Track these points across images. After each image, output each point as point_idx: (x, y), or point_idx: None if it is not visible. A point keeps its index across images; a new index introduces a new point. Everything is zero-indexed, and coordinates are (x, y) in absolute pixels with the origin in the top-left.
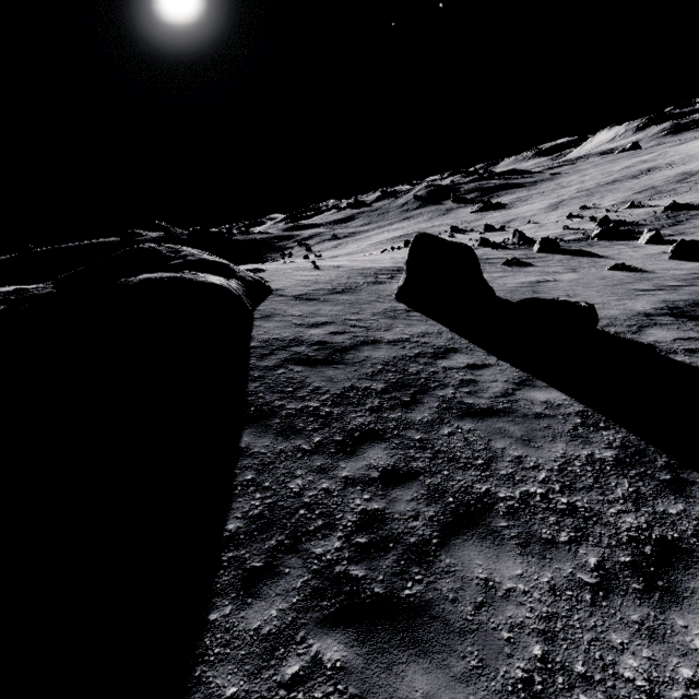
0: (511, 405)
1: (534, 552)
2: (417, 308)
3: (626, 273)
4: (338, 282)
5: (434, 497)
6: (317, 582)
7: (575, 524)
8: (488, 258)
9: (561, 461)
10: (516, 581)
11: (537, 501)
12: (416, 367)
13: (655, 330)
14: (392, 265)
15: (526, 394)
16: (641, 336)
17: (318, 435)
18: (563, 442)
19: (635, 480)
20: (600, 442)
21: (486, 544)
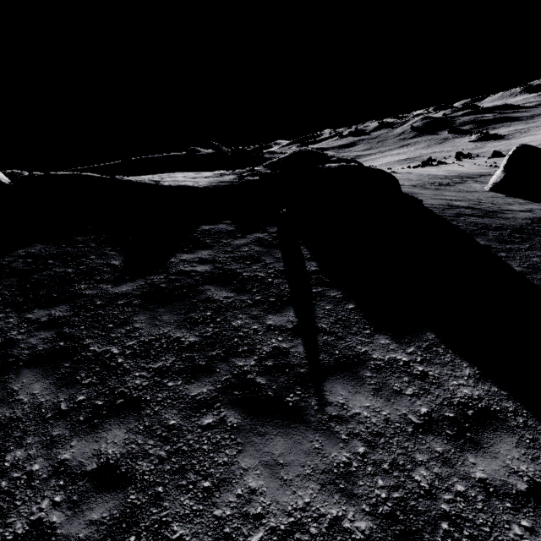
0: None
1: None
2: (515, 197)
3: None
4: (427, 180)
5: None
6: None
7: None
8: None
9: None
10: None
11: None
12: None
13: None
14: (449, 174)
15: None
16: None
17: (525, 244)
18: None
19: None
20: None
21: None
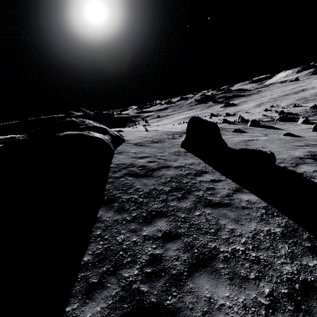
0: (230, 201)
1: (236, 283)
2: (190, 151)
3: (291, 137)
4: (155, 137)
5: (187, 249)
6: (123, 293)
7: (258, 269)
8: (226, 128)
9: (254, 232)
10: (225, 300)
11: (240, 254)
12: (186, 180)
13: (304, 166)
14: (181, 130)
15: (238, 196)
16: (297, 169)
17: (135, 212)
18: (255, 222)
19: (291, 245)
20: (274, 223)
21: (211, 277)
